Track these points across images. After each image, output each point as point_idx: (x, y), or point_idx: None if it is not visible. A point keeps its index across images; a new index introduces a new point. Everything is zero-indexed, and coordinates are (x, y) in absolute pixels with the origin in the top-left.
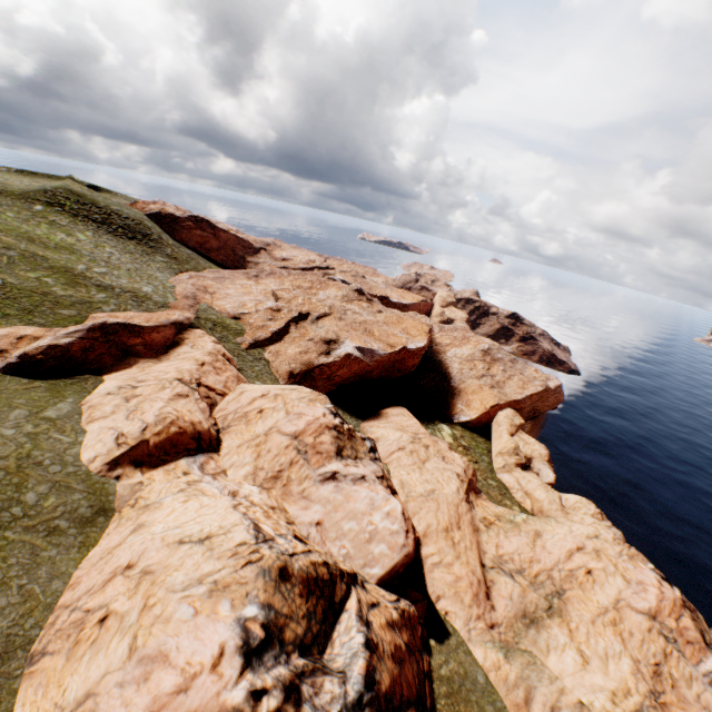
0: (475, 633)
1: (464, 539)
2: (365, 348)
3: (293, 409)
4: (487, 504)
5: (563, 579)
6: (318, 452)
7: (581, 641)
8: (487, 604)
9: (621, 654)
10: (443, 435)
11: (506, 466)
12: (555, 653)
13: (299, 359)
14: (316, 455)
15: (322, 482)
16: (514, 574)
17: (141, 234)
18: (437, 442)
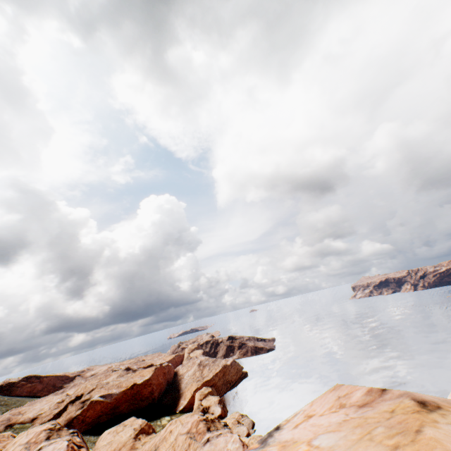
0: None
1: None
2: (106, 394)
3: (31, 432)
4: (152, 435)
5: (160, 442)
6: (37, 442)
7: None
8: None
9: None
10: (162, 421)
11: None
12: None
13: (65, 419)
14: (35, 444)
15: None
16: None
17: None
18: (135, 420)
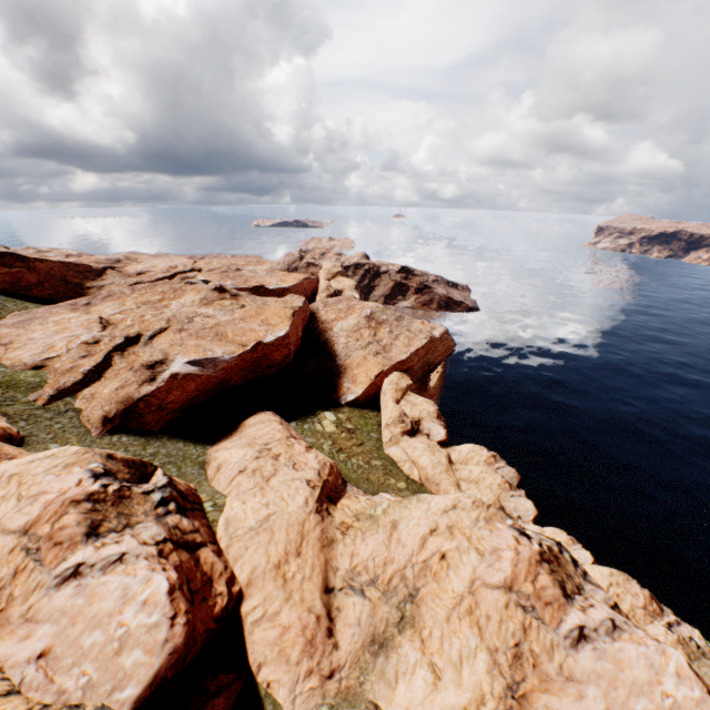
0: (300, 701)
1: (303, 567)
2: (203, 359)
3: (28, 491)
4: (350, 502)
5: (417, 575)
6: (57, 543)
7: (434, 651)
8: (329, 645)
9: (477, 650)
10: (324, 425)
11: (393, 438)
12: (404, 680)
13: (115, 398)
14: (54, 549)
15: (58, 586)
16: (366, 588)
17: None
18: (293, 445)
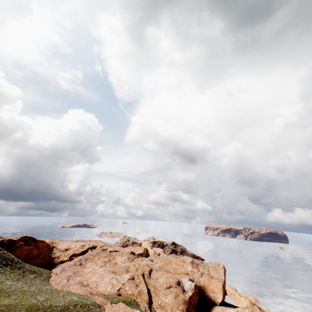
0: None
1: None
2: (189, 279)
3: None
4: None
5: None
6: None
7: None
8: None
9: None
10: None
11: None
12: None
13: (179, 301)
14: None
15: None
16: None
17: (9, 259)
18: None
